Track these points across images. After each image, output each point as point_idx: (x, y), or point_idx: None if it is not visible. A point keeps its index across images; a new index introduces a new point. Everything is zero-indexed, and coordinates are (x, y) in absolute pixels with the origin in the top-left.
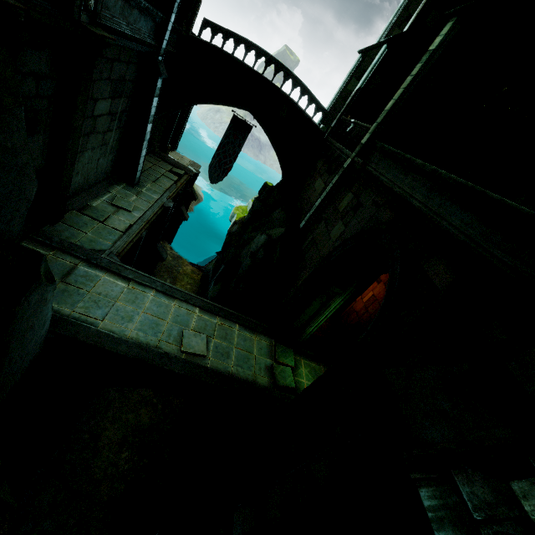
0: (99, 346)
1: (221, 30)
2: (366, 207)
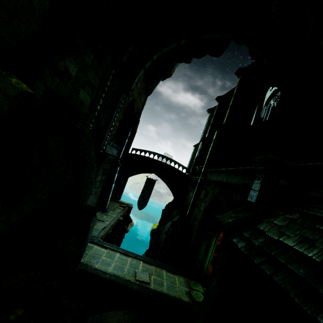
0: (96, 274)
1: (139, 150)
2: (210, 191)
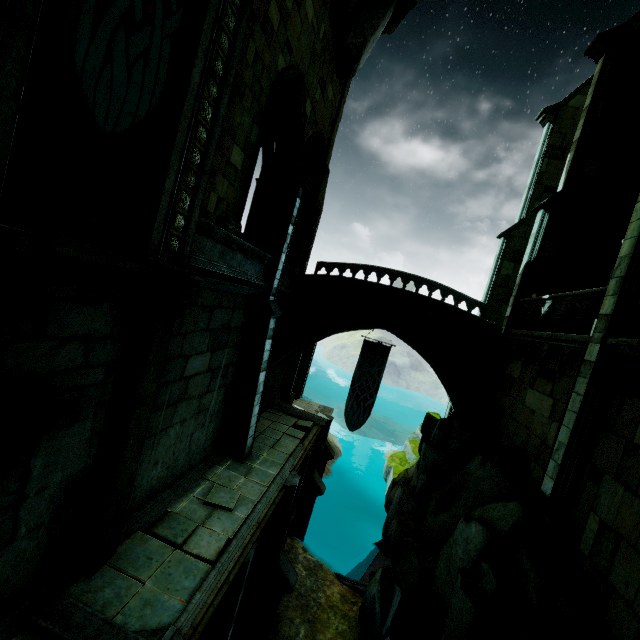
0: None
1: (335, 266)
2: None
